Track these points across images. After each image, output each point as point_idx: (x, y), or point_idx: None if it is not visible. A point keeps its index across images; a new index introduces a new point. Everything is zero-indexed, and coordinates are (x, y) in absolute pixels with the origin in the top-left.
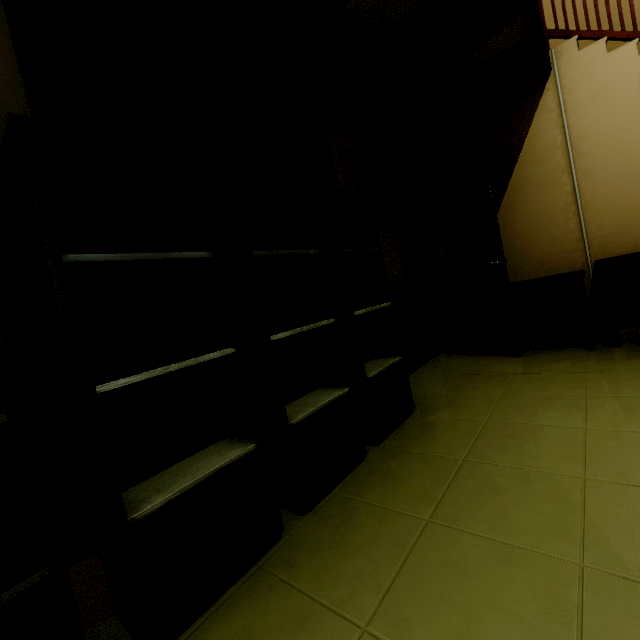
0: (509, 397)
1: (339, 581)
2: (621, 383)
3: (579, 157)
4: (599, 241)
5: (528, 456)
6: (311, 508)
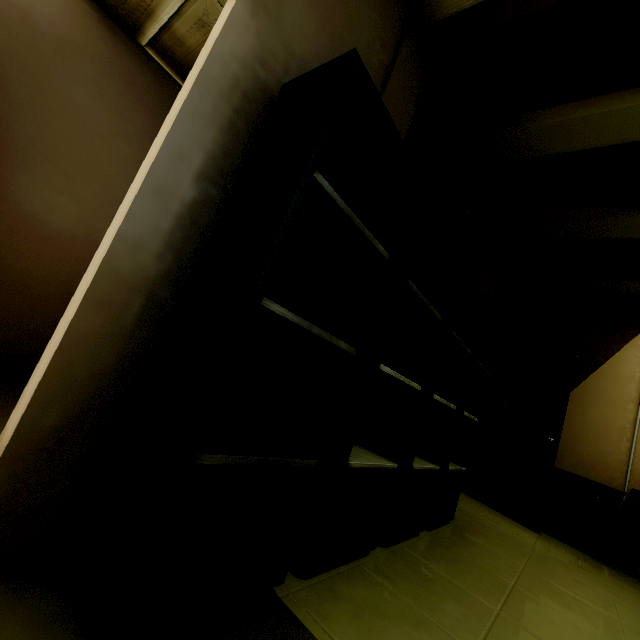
0: (539, 560)
1: (438, 611)
2: None
3: None
4: None
5: (573, 614)
6: (386, 546)
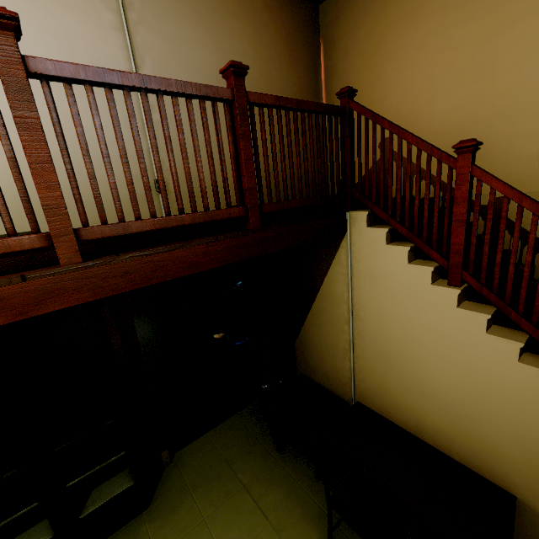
0: (200, 529)
1: None
2: None
3: (357, 318)
4: (361, 390)
5: None
6: None
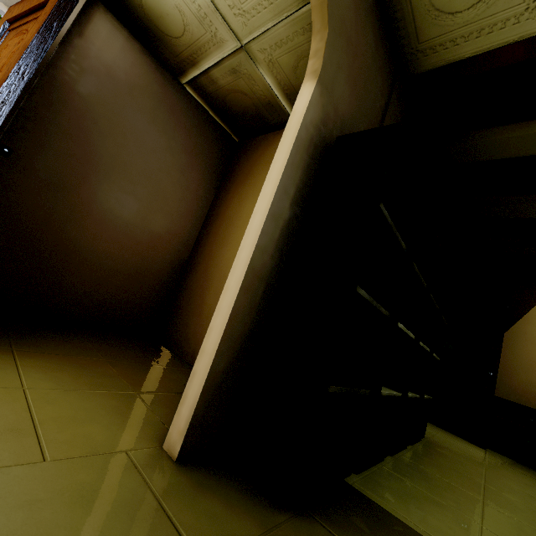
0: (493, 468)
1: (445, 498)
2: None
3: None
4: None
5: (532, 505)
6: (391, 454)
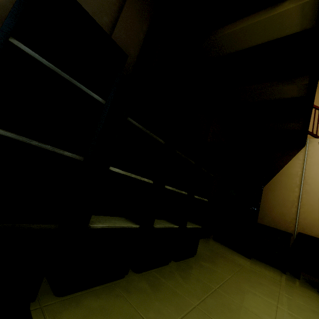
0: (242, 273)
1: (150, 309)
2: (297, 295)
3: (305, 184)
4: (303, 224)
5: (248, 303)
6: (140, 272)
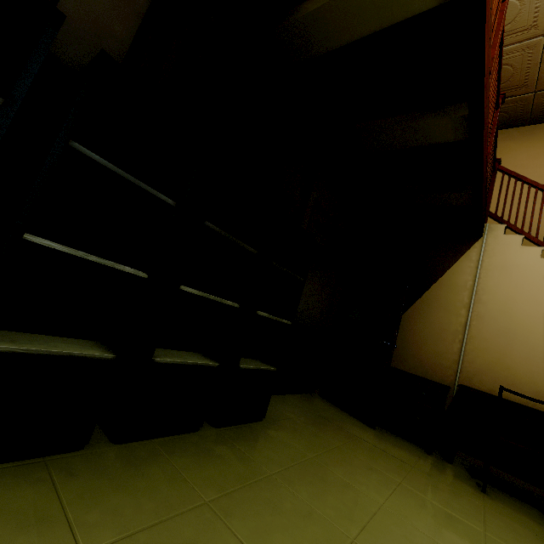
0: (342, 451)
1: (96, 507)
2: (433, 489)
3: (478, 302)
4: (469, 371)
5: (322, 500)
6: (125, 442)
